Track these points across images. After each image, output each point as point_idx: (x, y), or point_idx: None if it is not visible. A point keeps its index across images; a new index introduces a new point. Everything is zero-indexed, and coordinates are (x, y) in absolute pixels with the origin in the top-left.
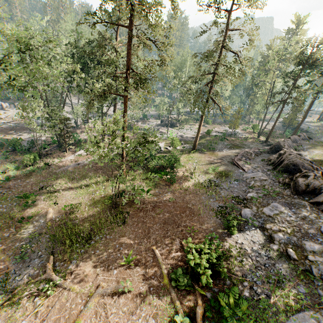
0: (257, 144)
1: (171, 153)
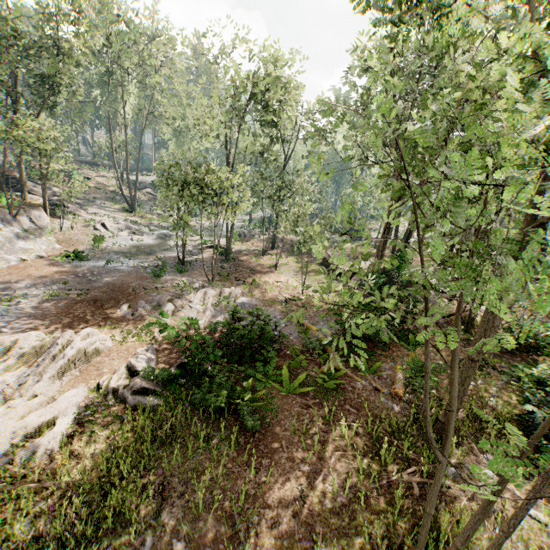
0: None
1: None
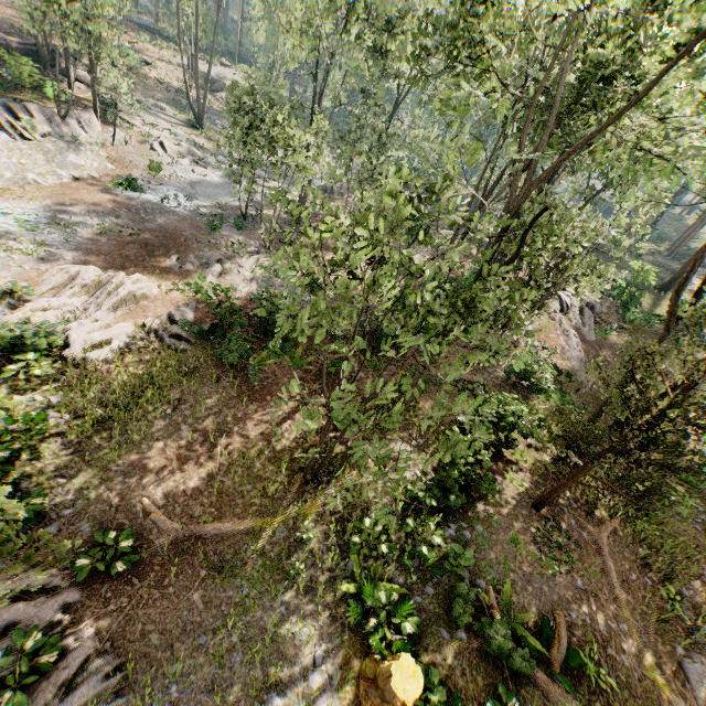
0: (667, 260)
1: (705, 306)
